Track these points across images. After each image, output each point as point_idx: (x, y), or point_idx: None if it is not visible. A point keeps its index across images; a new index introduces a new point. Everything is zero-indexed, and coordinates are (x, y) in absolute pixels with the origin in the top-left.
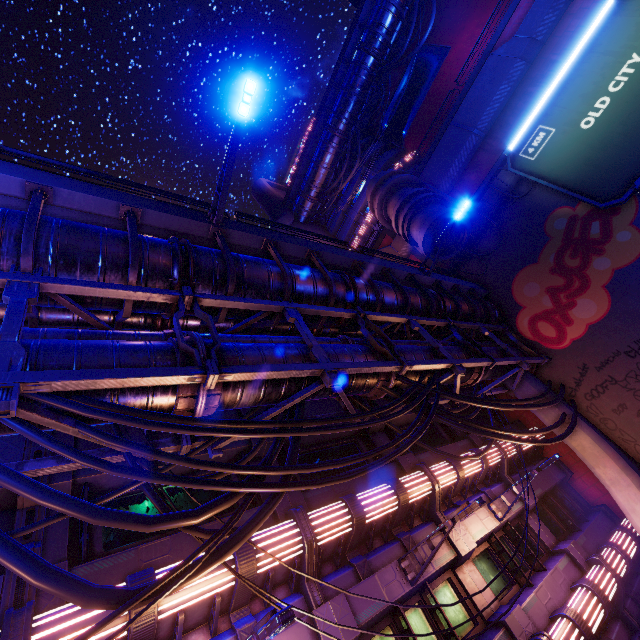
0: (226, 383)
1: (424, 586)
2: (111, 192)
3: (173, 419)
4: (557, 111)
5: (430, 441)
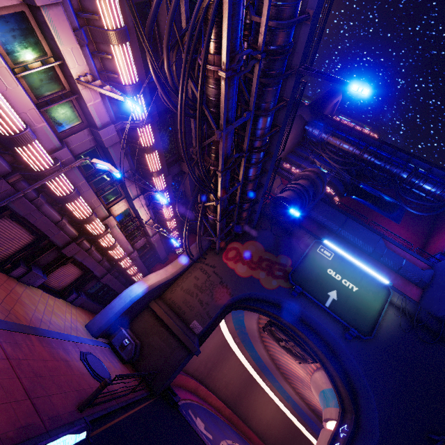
0: (219, 80)
1: (120, 182)
2: (322, 3)
3: (206, 55)
4: (339, 261)
5: (175, 196)
